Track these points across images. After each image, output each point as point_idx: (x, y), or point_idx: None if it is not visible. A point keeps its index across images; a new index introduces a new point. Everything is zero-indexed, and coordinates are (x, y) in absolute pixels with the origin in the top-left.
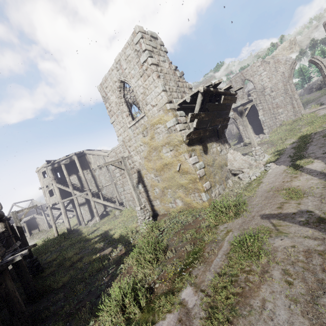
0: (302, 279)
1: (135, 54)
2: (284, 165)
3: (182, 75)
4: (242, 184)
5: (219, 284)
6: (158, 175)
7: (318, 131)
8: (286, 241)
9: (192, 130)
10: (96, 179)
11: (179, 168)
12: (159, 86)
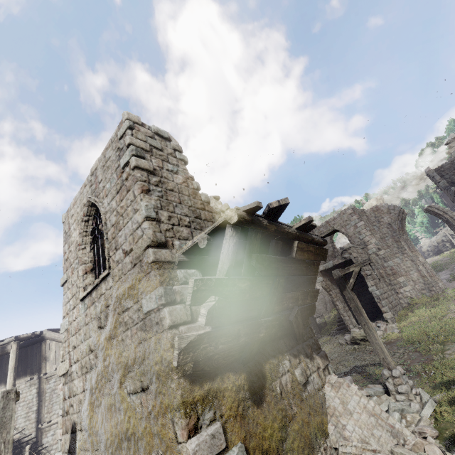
0: None
1: (116, 155)
2: None
3: (226, 208)
4: None
5: None
6: None
7: None
8: None
9: (209, 327)
10: (42, 400)
11: None
12: (141, 208)
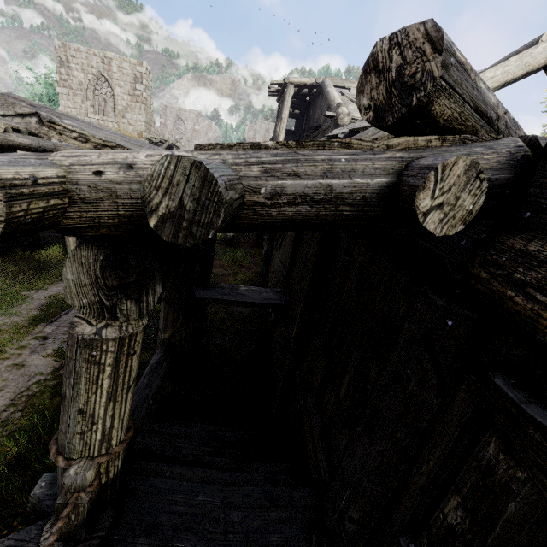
0: None
1: (133, 75)
2: None
3: None
4: None
5: None
6: None
7: None
8: None
9: None
10: None
11: None
12: (144, 117)
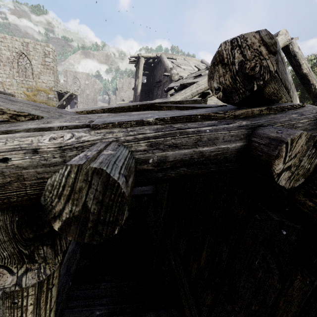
0: None
1: (43, 53)
2: None
3: None
4: None
5: None
6: None
7: None
8: None
9: (60, 103)
10: None
11: None
12: (52, 78)
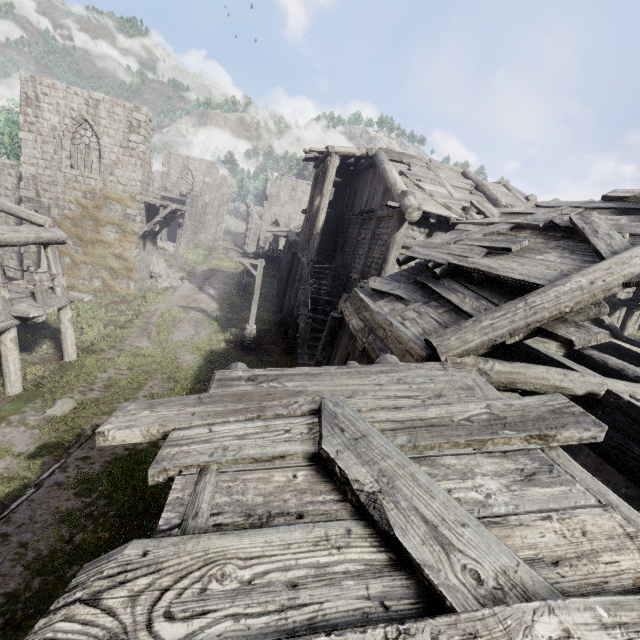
0: (194, 322)
1: (127, 123)
2: (194, 285)
3: None
4: (160, 288)
5: (162, 322)
6: (81, 246)
7: (222, 270)
8: (190, 315)
9: (148, 228)
10: None
11: (118, 253)
12: (140, 175)
